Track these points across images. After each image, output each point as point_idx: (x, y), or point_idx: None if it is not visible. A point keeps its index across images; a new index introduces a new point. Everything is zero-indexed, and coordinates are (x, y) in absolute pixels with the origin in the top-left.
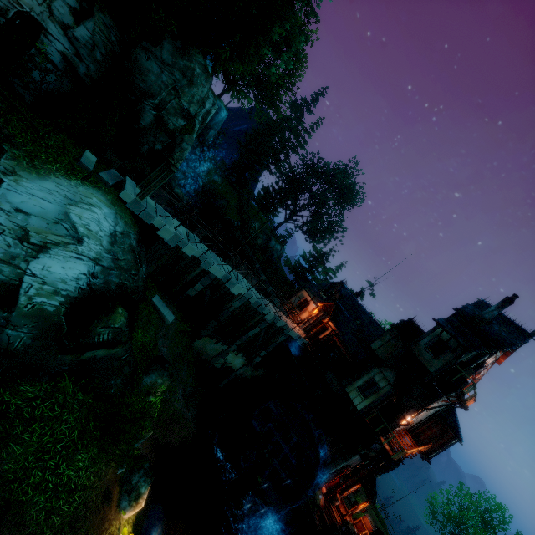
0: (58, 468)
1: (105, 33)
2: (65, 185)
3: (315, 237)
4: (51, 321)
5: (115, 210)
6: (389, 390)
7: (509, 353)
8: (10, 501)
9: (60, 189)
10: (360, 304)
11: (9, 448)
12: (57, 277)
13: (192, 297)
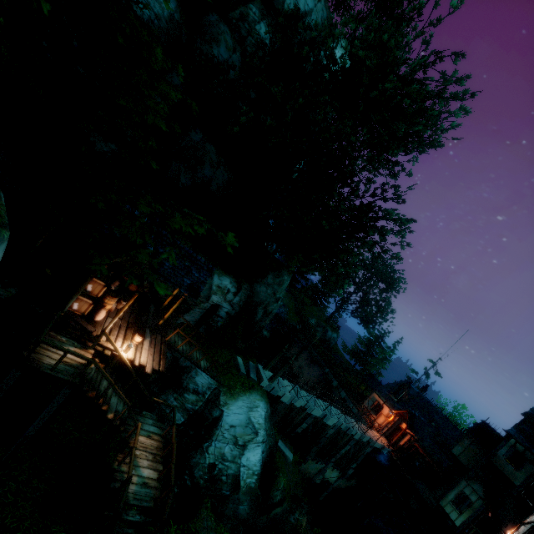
0: None
1: (245, 293)
2: (245, 400)
3: (368, 324)
4: (254, 494)
5: (264, 399)
6: (481, 505)
7: None
8: None
9: (244, 403)
10: (430, 402)
11: None
12: (252, 463)
13: (300, 432)
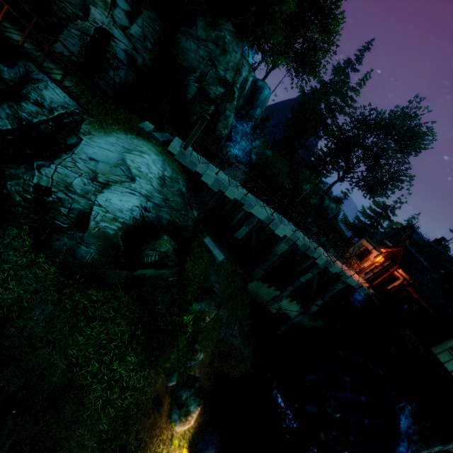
0: (112, 364)
1: (151, 25)
2: (123, 139)
3: (374, 190)
4: (111, 242)
5: (163, 158)
6: None
7: None
8: (73, 381)
9: (119, 142)
10: (443, 251)
11: (75, 337)
12: (116, 208)
13: (240, 240)
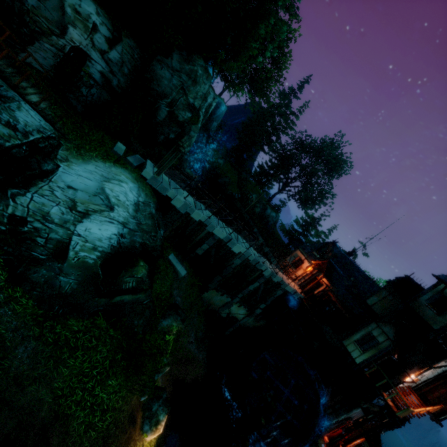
0: (94, 390)
1: (130, 53)
2: (102, 167)
3: (306, 204)
4: (91, 271)
5: (138, 184)
6: (388, 345)
7: None
8: (58, 413)
9: (98, 170)
10: (353, 262)
11: (59, 369)
12: (95, 237)
13: (200, 255)
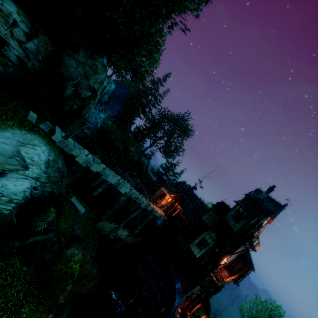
0: None
1: (45, 46)
2: (18, 134)
3: (168, 155)
4: (6, 220)
5: (49, 147)
6: (213, 244)
7: (274, 217)
8: None
9: (15, 136)
10: (195, 194)
11: None
12: (11, 192)
13: (96, 196)
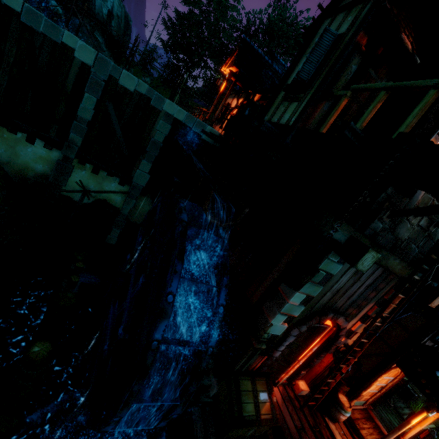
0: None
1: None
2: None
3: None
4: None
5: None
6: (370, 6)
7: None
8: None
9: None
10: None
11: None
12: None
13: None
